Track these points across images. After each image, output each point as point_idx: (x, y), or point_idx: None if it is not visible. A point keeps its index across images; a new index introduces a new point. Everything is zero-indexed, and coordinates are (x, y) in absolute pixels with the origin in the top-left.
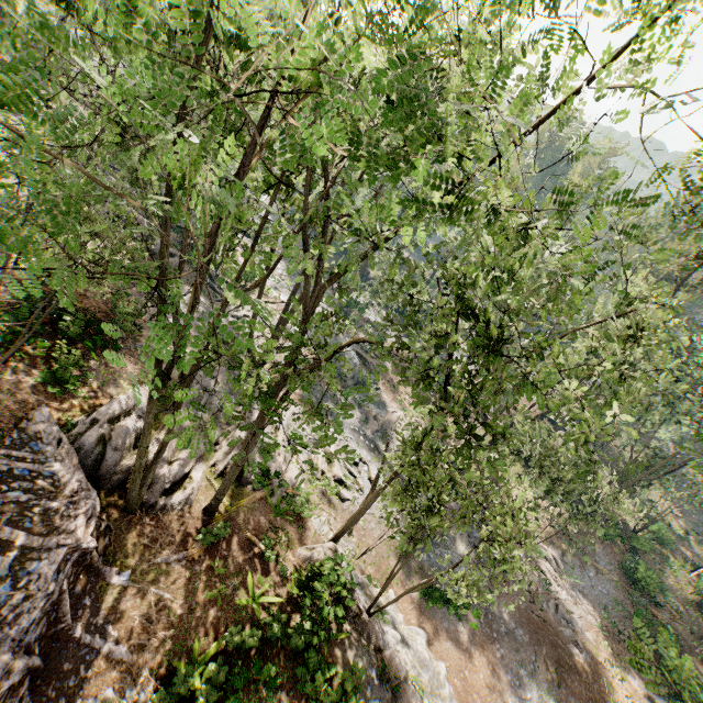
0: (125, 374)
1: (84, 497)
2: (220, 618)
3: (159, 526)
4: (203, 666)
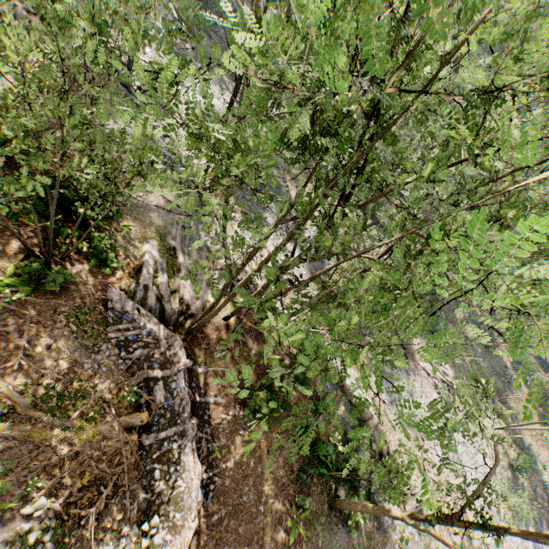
0: (131, 234)
1: (174, 341)
2: (254, 372)
3: (206, 336)
4: (256, 394)
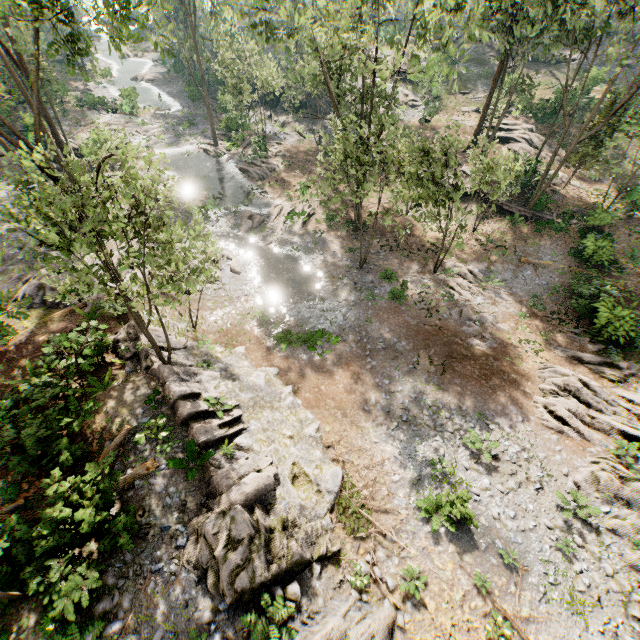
0: None
1: None
2: None
3: None
4: None
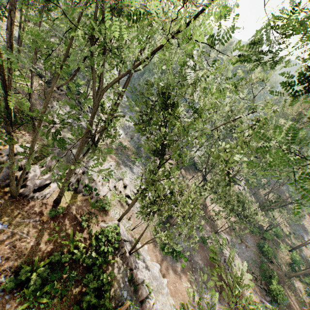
0: (24, 137)
1: None
2: (52, 249)
3: (29, 205)
4: (39, 269)
